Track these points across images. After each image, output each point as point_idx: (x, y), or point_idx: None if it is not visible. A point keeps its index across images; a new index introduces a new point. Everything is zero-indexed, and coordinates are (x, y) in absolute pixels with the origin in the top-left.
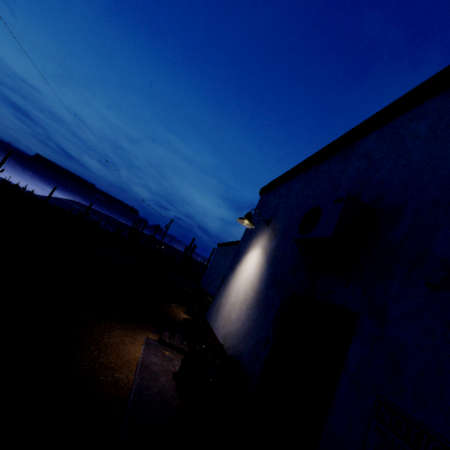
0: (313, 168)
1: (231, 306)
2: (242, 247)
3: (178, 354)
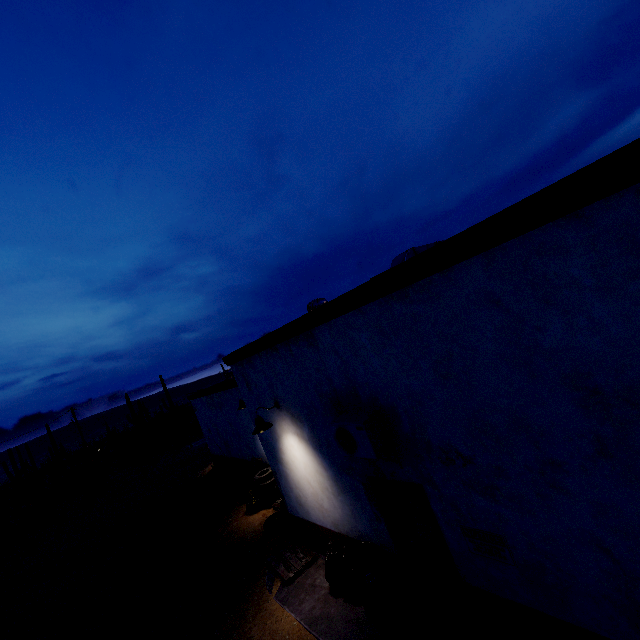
0: (283, 347)
1: (314, 497)
2: (266, 432)
3: (309, 572)
